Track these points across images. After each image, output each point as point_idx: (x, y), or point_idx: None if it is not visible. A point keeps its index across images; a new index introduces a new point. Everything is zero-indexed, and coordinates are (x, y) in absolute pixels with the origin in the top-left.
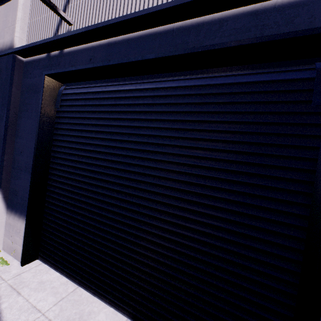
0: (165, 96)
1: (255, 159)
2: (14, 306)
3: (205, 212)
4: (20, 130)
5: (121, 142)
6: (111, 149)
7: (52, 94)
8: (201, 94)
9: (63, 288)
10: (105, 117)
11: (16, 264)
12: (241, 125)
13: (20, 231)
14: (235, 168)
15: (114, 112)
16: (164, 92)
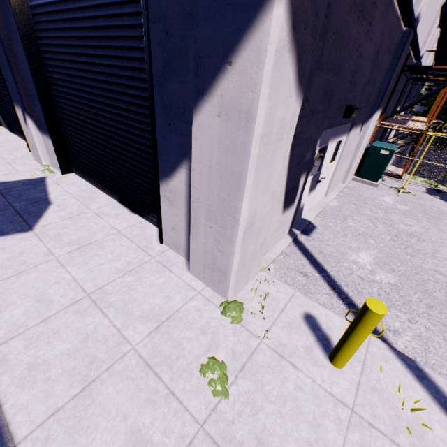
0: (87, 7)
1: (141, 74)
2: (55, 189)
3: (130, 123)
4: (17, 55)
5: (79, 64)
6: (76, 71)
7: (21, 8)
8: (105, 4)
9: (85, 186)
10: (63, 35)
11: (59, 173)
12: (130, 40)
13: (53, 150)
14: (134, 84)
15: (66, 29)
16: (86, 3)
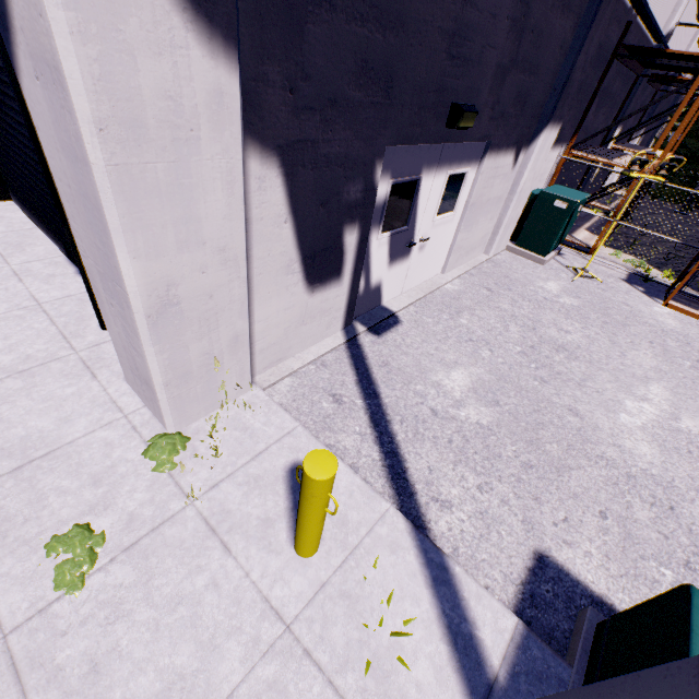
0: None
1: None
2: None
3: None
4: None
5: None
6: None
7: None
8: None
9: (21, 225)
10: None
11: None
12: None
13: None
14: None
15: None
16: None
